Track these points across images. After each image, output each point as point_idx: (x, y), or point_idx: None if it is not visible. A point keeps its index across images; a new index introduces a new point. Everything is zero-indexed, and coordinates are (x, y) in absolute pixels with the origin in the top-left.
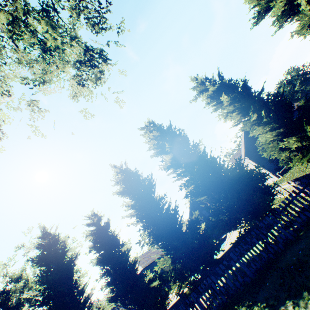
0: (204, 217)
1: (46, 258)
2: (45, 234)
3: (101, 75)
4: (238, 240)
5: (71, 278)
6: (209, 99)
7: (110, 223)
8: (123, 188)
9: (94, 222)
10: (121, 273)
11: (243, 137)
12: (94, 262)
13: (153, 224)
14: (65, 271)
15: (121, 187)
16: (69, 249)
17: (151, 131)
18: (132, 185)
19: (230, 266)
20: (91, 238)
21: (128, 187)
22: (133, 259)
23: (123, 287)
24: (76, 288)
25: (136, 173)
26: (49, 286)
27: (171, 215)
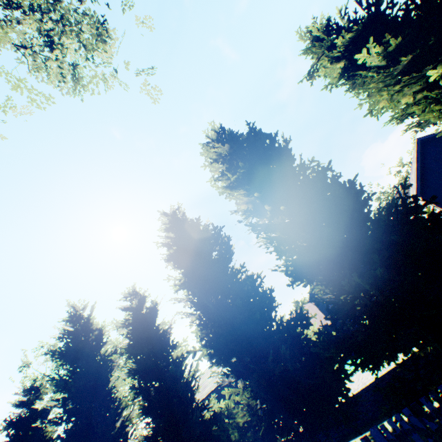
0: (334, 299)
1: (70, 353)
2: (73, 317)
3: (102, 32)
4: (397, 367)
5: (104, 386)
6: (339, 65)
7: (157, 308)
8: (171, 252)
9: (132, 305)
10: (159, 401)
11: (415, 161)
12: (123, 373)
13: (217, 319)
14: (93, 377)
15: (169, 250)
16: (107, 341)
17: (218, 148)
18: (187, 247)
19: (377, 417)
20: (127, 330)
21: (179, 251)
22: (192, 373)
23: (164, 425)
24: (112, 402)
25: (197, 226)
26: (69, 397)
27: (254, 306)
